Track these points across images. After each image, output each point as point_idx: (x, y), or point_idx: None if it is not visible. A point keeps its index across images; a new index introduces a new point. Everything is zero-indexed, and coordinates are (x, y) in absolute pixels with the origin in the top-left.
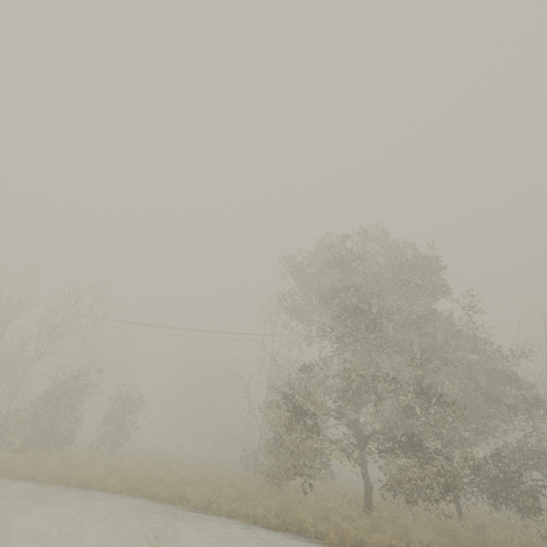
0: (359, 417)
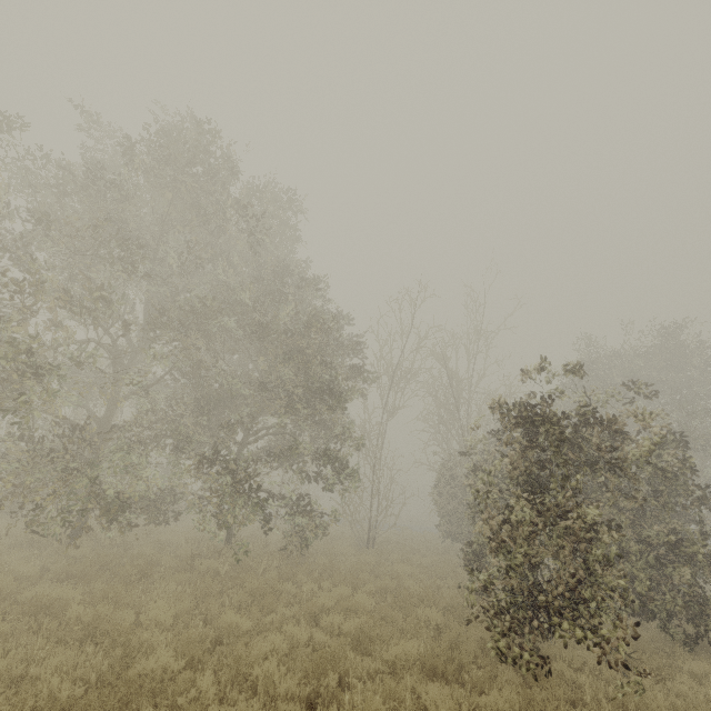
0: (110, 416)
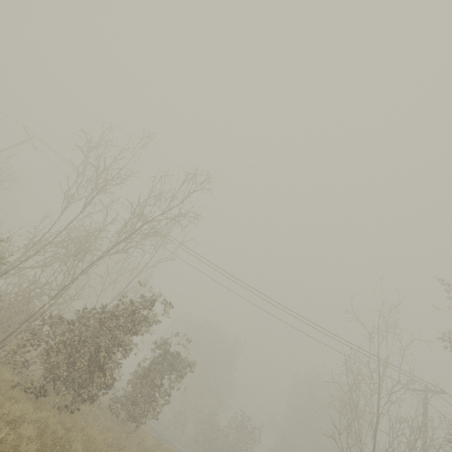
0: None
